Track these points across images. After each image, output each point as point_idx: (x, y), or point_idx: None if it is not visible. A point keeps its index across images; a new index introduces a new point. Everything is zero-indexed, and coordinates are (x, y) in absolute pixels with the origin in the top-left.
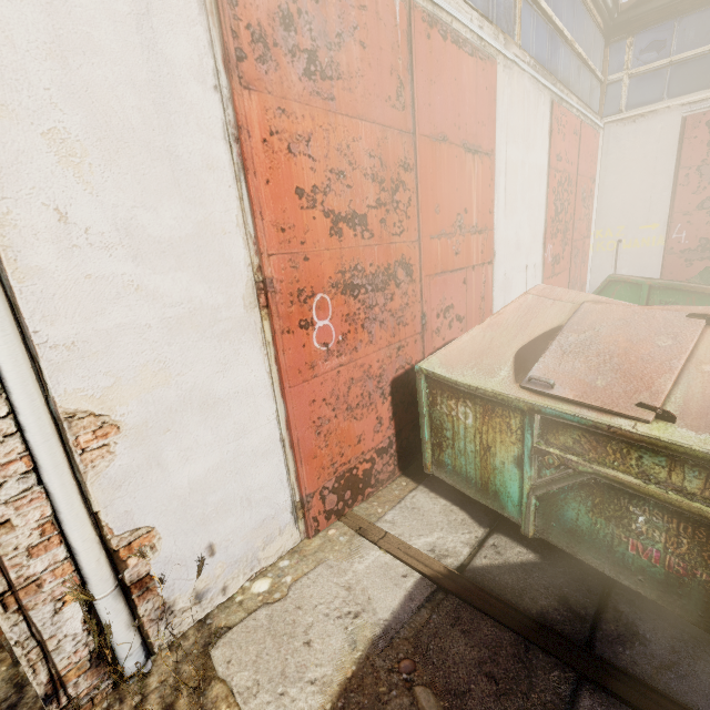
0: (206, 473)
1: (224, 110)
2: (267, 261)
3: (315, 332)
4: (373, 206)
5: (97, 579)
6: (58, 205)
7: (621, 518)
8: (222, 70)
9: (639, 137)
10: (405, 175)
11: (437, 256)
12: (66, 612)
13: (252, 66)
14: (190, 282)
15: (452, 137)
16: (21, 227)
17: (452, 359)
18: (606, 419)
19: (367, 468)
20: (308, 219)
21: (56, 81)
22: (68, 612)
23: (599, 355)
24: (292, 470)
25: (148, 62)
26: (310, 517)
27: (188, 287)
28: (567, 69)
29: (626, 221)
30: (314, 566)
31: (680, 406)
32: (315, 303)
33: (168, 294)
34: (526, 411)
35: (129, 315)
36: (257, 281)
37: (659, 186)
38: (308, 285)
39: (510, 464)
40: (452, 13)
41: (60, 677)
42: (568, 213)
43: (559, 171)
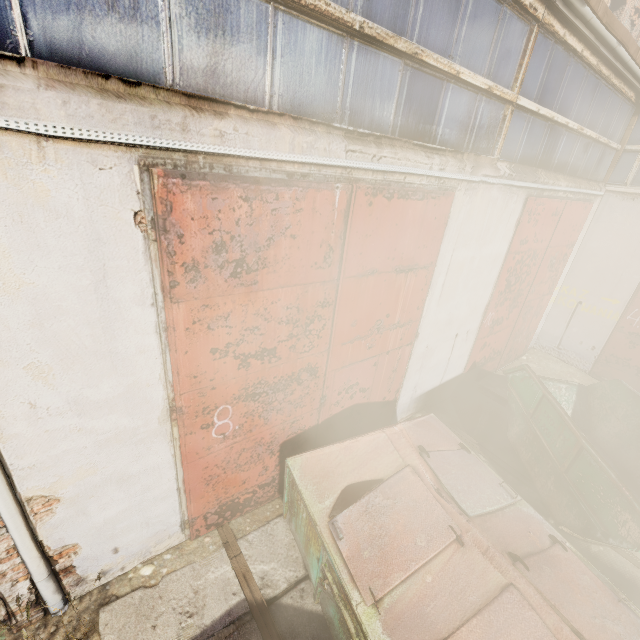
0: (118, 513)
1: (158, 315)
2: (179, 397)
3: (215, 428)
4: (284, 340)
5: (37, 573)
6: (31, 400)
7: (348, 638)
8: (160, 292)
9: (632, 215)
10: (323, 310)
11: (347, 355)
12: (19, 585)
13: (183, 287)
14: (118, 418)
15: (383, 267)
16: (7, 417)
17: (308, 467)
18: (349, 588)
19: (249, 497)
20: (220, 364)
21: (35, 338)
22: (20, 585)
23: (381, 528)
24: (184, 504)
25: (101, 306)
26: (193, 529)
27: (116, 421)
28: (566, 153)
29: (592, 287)
30: (184, 565)
31: (392, 602)
32: (217, 412)
33: (101, 428)
34: (322, 544)
35: (72, 444)
36: (172, 406)
37: (633, 268)
38: (213, 403)
39: (316, 558)
40: (406, 171)
41: (13, 612)
42: (525, 282)
43: (521, 252)
